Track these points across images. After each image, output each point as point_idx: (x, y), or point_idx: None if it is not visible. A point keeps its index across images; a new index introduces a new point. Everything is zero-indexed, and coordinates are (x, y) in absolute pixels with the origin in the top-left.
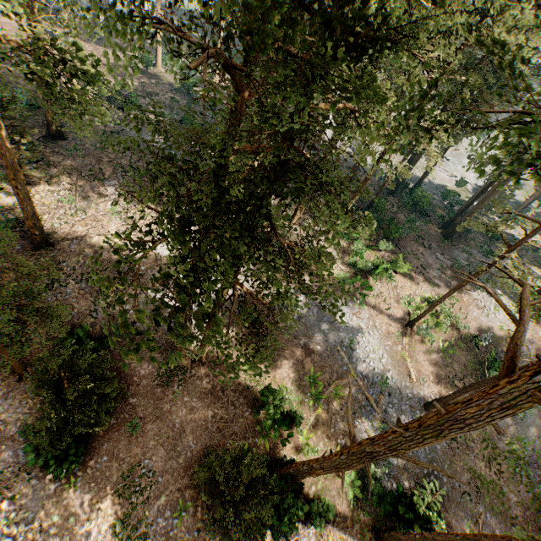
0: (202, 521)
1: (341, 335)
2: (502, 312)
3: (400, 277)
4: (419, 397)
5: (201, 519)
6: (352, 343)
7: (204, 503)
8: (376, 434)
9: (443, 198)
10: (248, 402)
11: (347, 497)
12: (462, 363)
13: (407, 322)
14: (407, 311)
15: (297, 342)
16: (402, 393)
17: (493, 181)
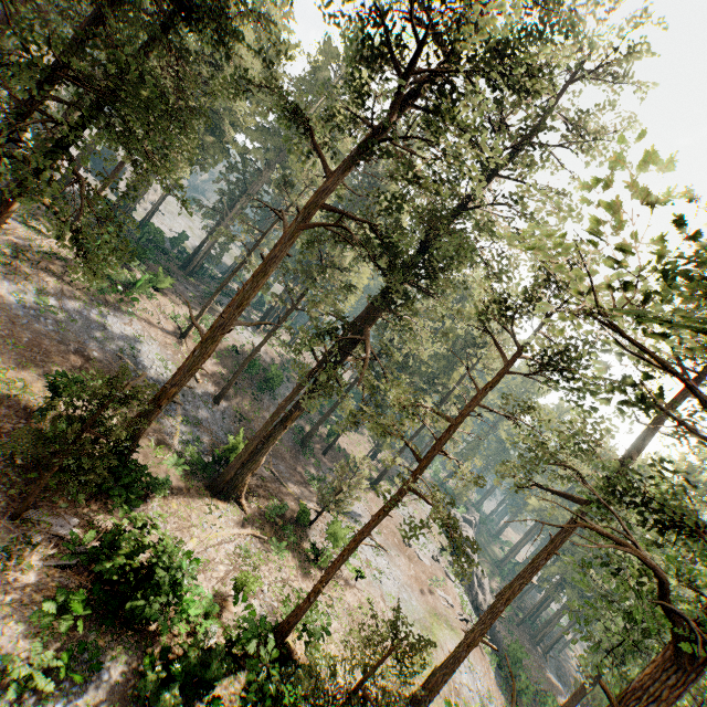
0: (8, 542)
1: (119, 343)
2: (246, 333)
3: (160, 298)
4: (208, 395)
5: (5, 541)
6: (134, 349)
7: (1, 526)
8: (183, 427)
9: (172, 244)
10: (18, 413)
11: (176, 476)
12: (231, 368)
13: (181, 335)
14: (177, 326)
15: (65, 348)
16: (194, 393)
17: (217, 226)
